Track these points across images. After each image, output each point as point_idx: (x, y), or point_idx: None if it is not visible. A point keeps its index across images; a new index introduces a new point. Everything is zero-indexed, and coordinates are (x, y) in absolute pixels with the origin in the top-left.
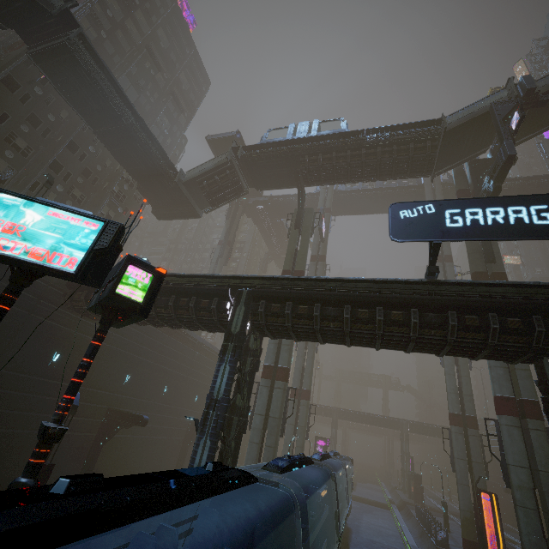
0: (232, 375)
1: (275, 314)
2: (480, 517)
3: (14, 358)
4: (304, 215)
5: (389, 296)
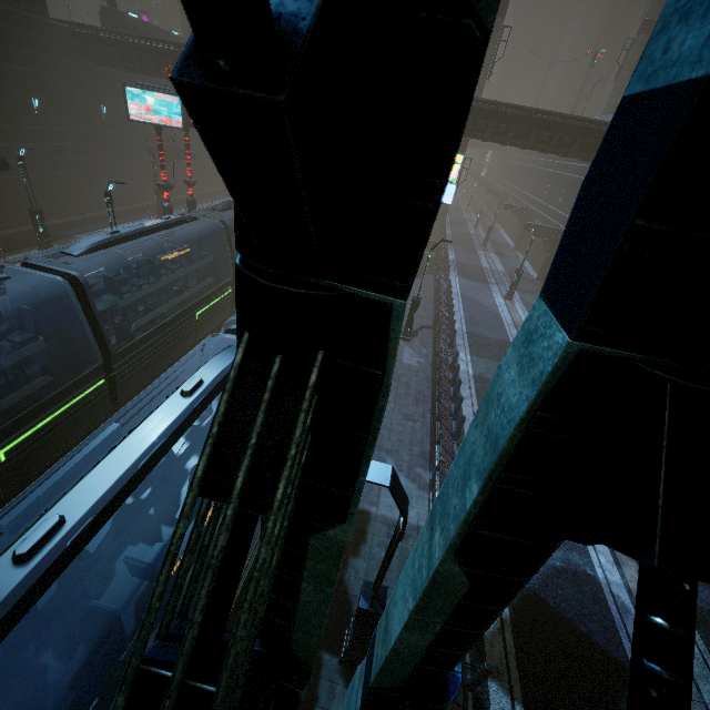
0: None
1: None
2: None
3: (83, 119)
4: None
5: None
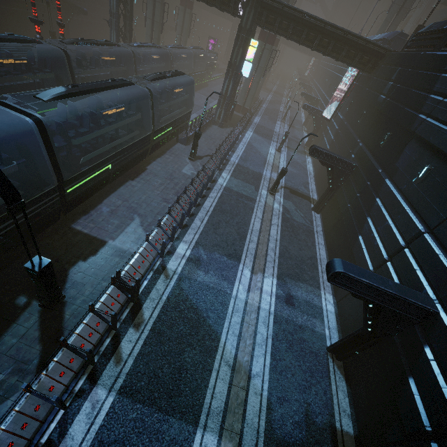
0: (117, 0)
1: None
2: None
3: None
4: None
5: None
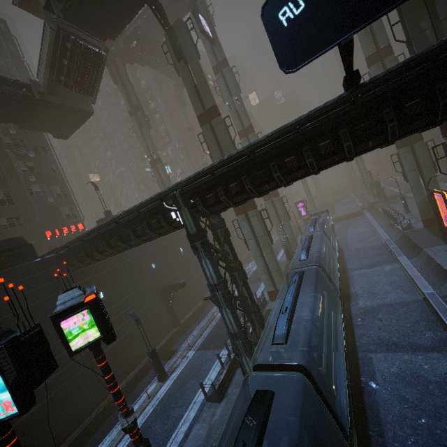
0: (213, 264)
1: (214, 202)
2: (434, 205)
3: None
4: (177, 36)
5: (310, 130)
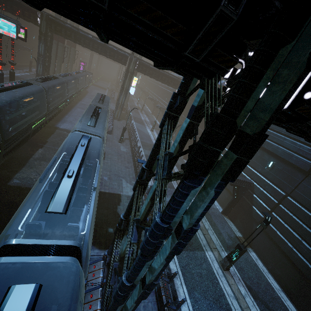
0: (45, 48)
1: (58, 31)
2: None
3: None
4: None
5: (95, 40)
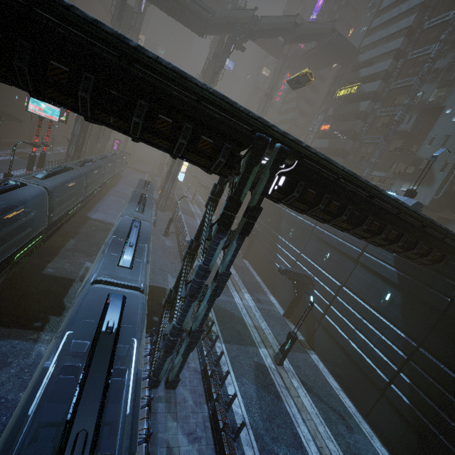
0: (82, 128)
1: None
2: None
3: None
4: (125, 10)
5: None
